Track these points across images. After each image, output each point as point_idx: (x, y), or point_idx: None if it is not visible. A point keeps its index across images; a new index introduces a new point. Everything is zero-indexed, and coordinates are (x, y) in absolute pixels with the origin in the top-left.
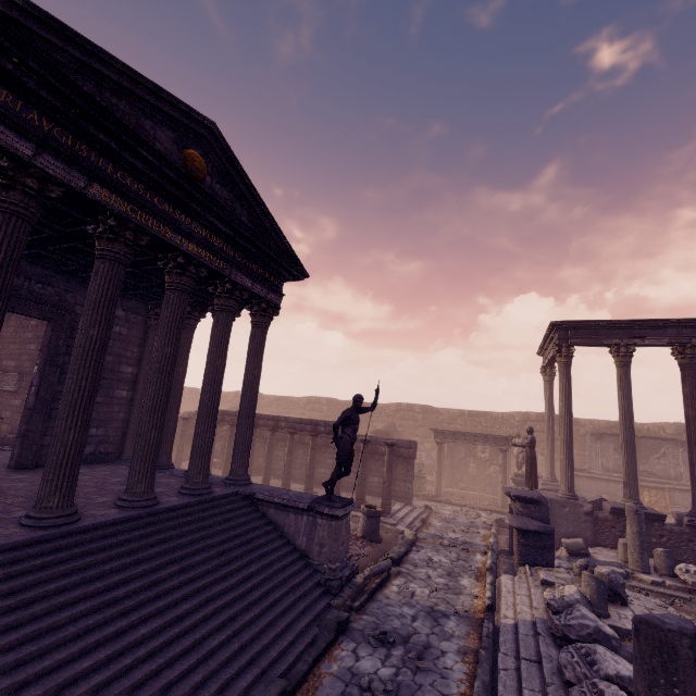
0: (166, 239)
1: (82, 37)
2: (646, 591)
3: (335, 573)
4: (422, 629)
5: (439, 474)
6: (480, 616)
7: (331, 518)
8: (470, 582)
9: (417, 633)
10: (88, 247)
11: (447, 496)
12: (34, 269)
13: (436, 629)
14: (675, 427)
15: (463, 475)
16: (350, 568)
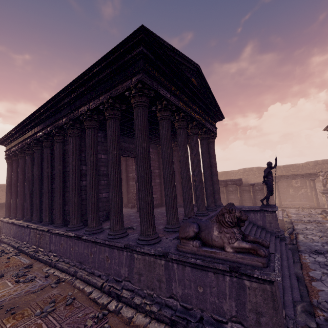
0: (193, 116)
1: (177, 50)
2: None
3: (280, 233)
4: None
5: (279, 196)
6: None
7: (272, 212)
8: None
9: None
10: (157, 126)
11: (285, 205)
12: (128, 139)
13: None
14: None
15: (287, 196)
16: (282, 231)
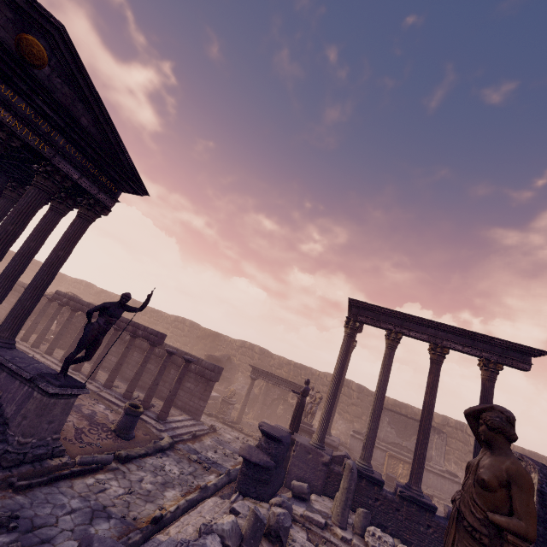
0: None
1: None
2: (333, 544)
3: (20, 447)
4: (66, 523)
5: (244, 405)
6: (143, 526)
7: (45, 393)
8: (175, 495)
9: (54, 526)
10: None
11: (245, 425)
12: None
13: (81, 527)
14: (442, 419)
15: (273, 414)
16: (50, 448)
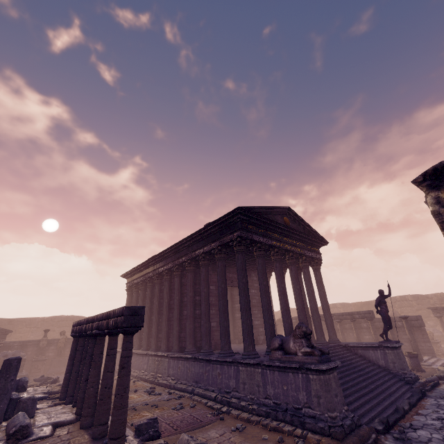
0: (287, 249)
1: (265, 206)
2: None
3: (407, 375)
4: None
5: None
6: None
7: (392, 349)
8: None
9: None
10: None
11: None
12: (233, 269)
13: None
14: None
15: None
16: (413, 375)
